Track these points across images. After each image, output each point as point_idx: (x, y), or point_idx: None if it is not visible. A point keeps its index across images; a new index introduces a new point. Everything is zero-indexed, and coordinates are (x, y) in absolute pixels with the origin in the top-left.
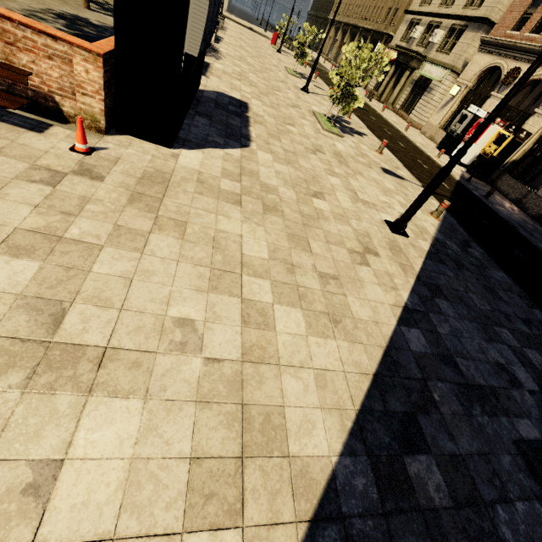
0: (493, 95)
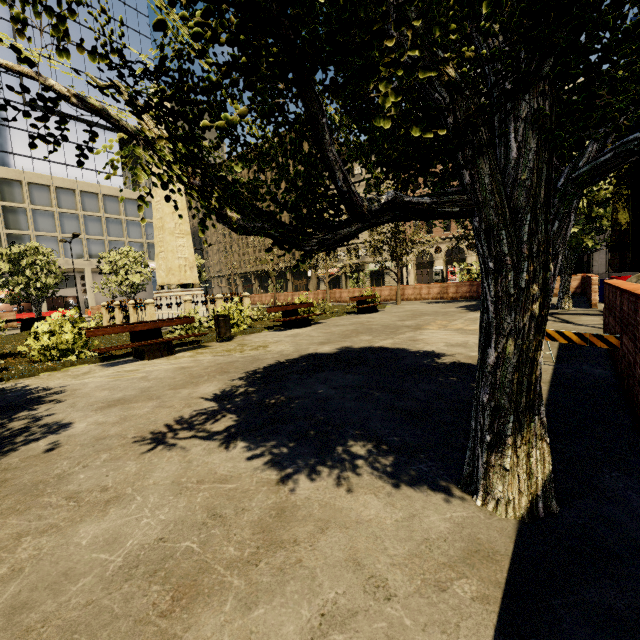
0: (435, 260)
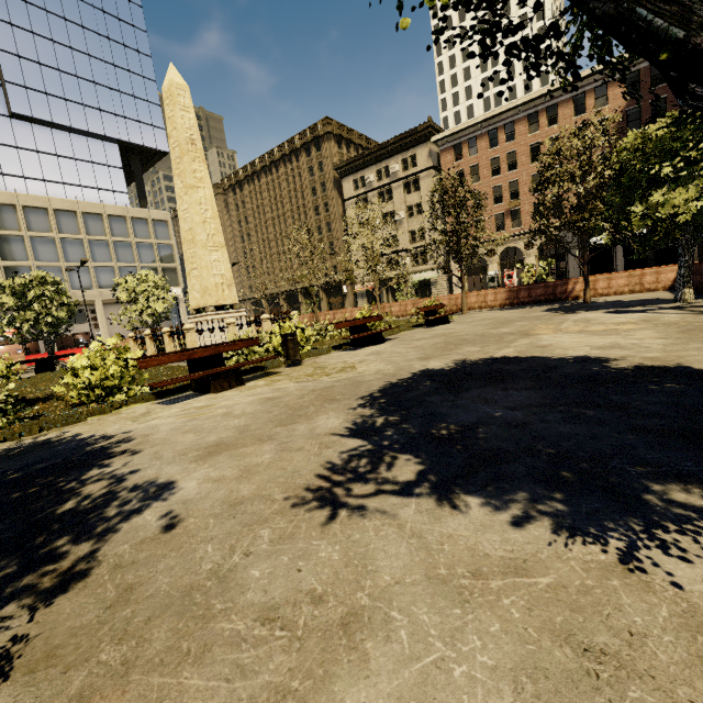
0: (488, 264)
